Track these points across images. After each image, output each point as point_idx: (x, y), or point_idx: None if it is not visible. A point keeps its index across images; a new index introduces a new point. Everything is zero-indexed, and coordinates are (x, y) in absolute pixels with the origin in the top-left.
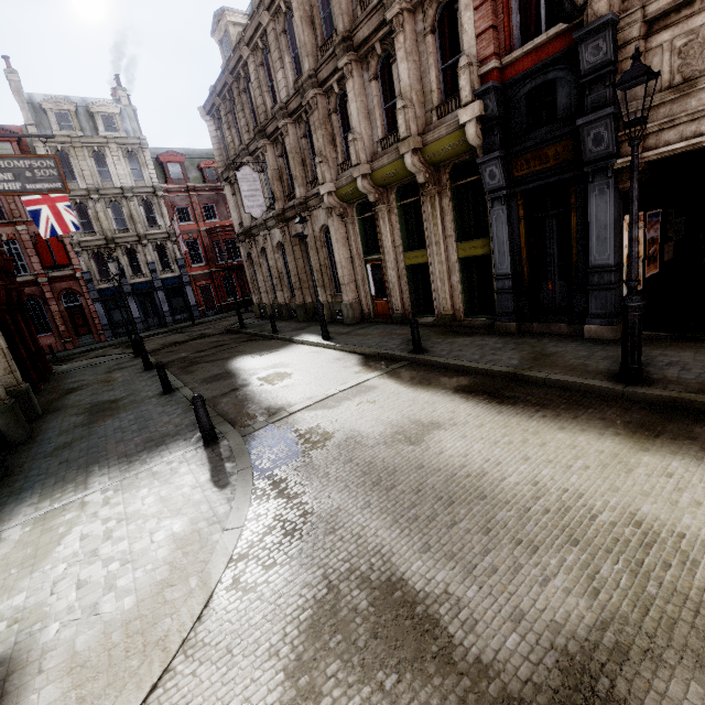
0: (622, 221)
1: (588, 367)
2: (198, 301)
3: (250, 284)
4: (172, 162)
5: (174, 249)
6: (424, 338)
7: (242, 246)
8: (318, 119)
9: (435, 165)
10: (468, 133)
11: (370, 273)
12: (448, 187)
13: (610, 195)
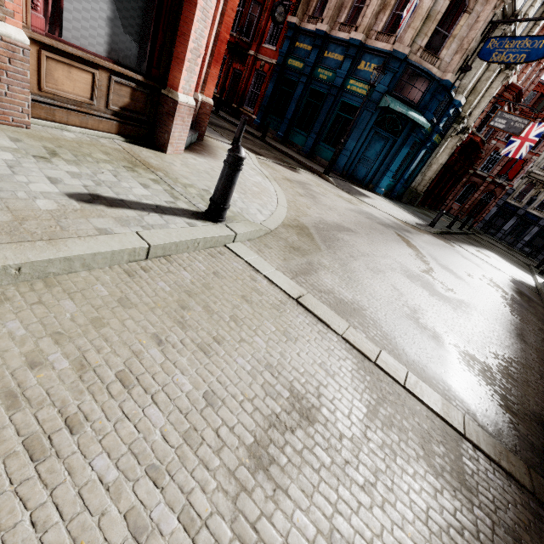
0: None
1: None
2: None
3: None
4: None
5: None
6: None
7: None
8: None
9: None
10: None
11: None
12: None
13: None
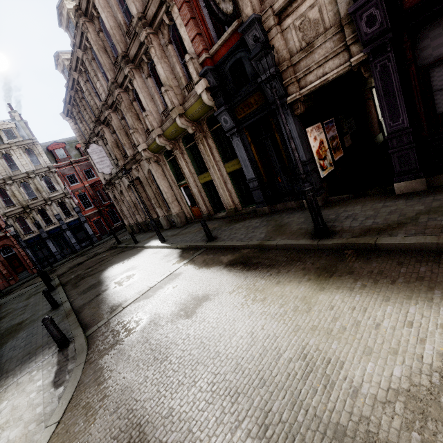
0: (306, 132)
1: (302, 230)
2: (94, 231)
3: (121, 214)
4: (57, 149)
5: (71, 202)
6: (218, 228)
7: (109, 191)
8: (125, 107)
9: (197, 121)
10: (204, 99)
11: (184, 192)
12: (208, 132)
13: (291, 119)
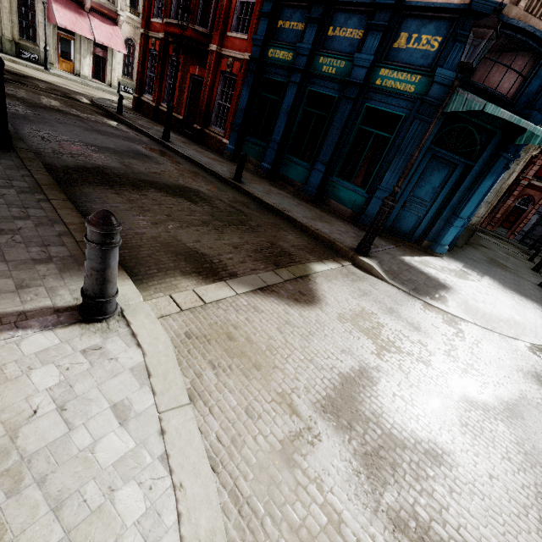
0: None
1: None
2: None
3: None
4: None
5: None
6: None
7: None
8: None
9: None
10: None
11: None
12: None
13: None
